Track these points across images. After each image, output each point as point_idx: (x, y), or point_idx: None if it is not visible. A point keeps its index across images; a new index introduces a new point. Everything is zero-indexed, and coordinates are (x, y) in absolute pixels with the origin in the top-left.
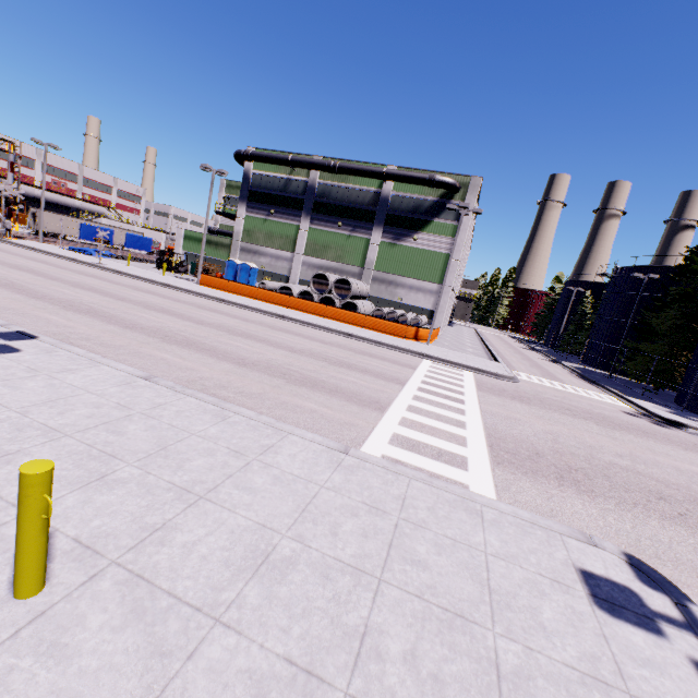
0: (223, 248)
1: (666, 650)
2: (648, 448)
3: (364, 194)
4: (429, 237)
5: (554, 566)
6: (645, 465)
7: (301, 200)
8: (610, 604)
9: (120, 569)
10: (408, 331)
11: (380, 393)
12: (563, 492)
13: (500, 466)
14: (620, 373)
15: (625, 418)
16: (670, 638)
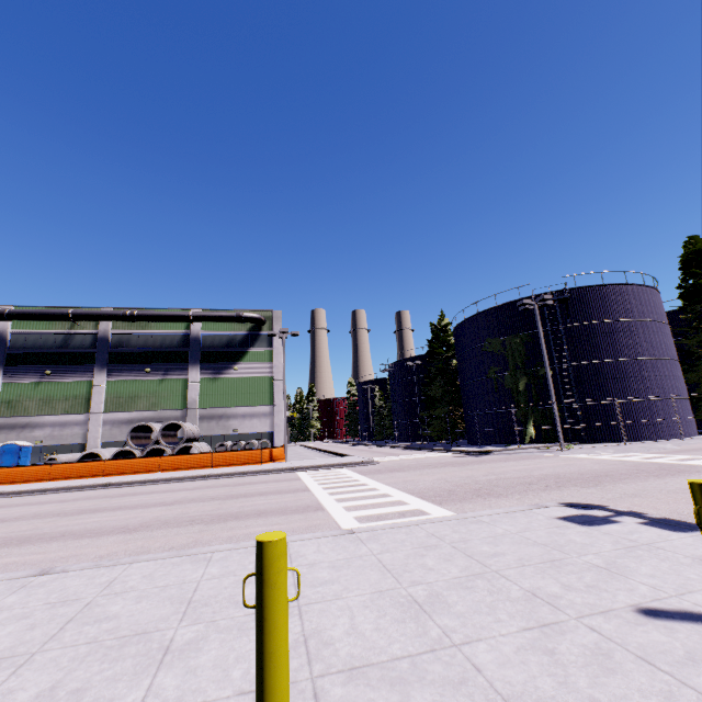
0: None
1: (628, 525)
2: (491, 467)
3: (172, 337)
4: (249, 365)
5: (547, 522)
6: (502, 474)
7: (91, 353)
8: (588, 523)
9: (329, 677)
10: (263, 454)
11: (300, 501)
12: (491, 500)
13: (443, 504)
14: (425, 440)
15: (460, 459)
16: (622, 521)
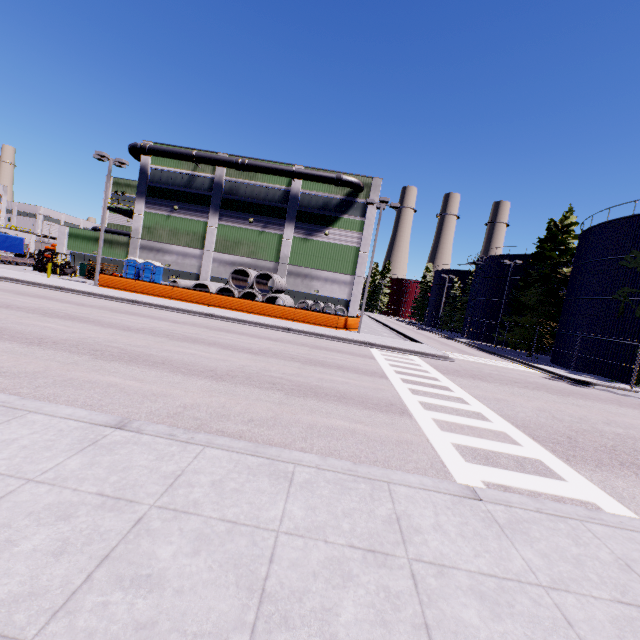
0: (119, 246)
1: None
2: (606, 411)
3: (274, 192)
4: (339, 232)
5: None
6: (631, 429)
7: (208, 196)
8: None
9: None
10: (339, 320)
11: (380, 391)
12: None
13: (573, 463)
14: (496, 343)
15: (553, 383)
16: None
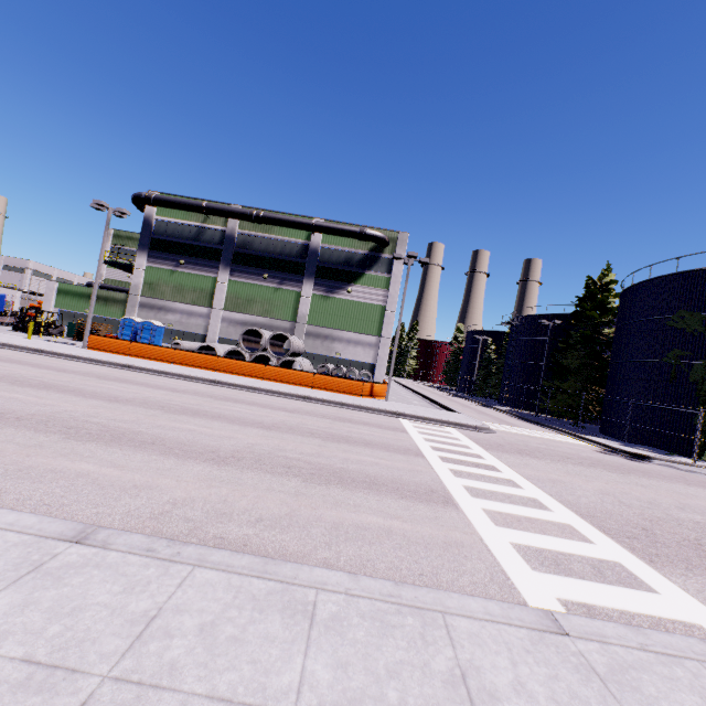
0: (115, 303)
1: None
2: (675, 491)
3: (291, 246)
4: (363, 289)
5: None
6: None
7: (218, 250)
8: None
9: None
10: (364, 387)
11: (417, 474)
12: None
13: (659, 566)
14: (538, 411)
15: (608, 458)
16: None
